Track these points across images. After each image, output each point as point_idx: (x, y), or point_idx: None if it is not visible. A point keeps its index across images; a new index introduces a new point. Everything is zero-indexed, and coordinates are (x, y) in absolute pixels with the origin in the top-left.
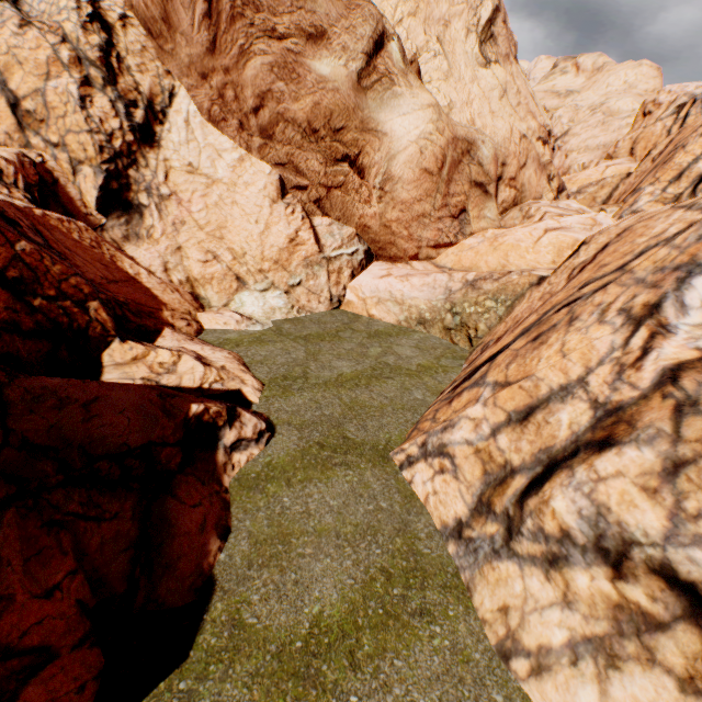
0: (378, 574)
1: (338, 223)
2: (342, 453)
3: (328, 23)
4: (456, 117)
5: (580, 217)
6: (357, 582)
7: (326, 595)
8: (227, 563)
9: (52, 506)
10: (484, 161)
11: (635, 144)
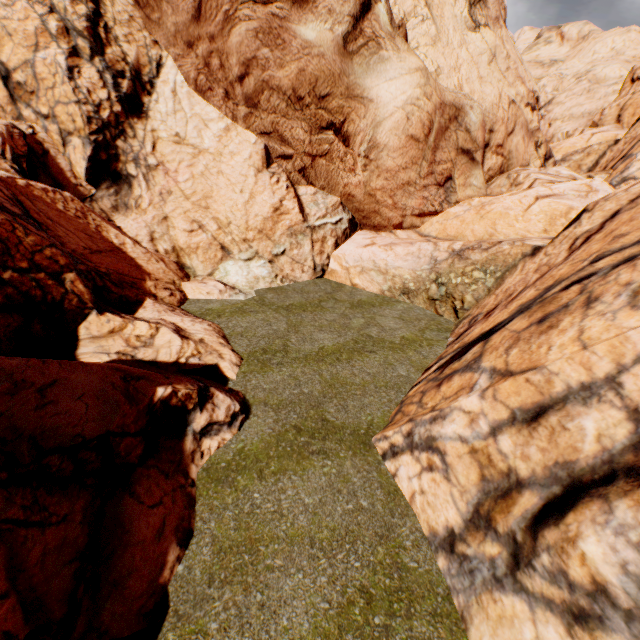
0: (357, 595)
1: (322, 192)
2: (320, 439)
3: None
4: (444, 83)
5: (574, 184)
6: (332, 607)
7: (295, 624)
8: (185, 577)
9: None
10: (471, 128)
11: (623, 110)
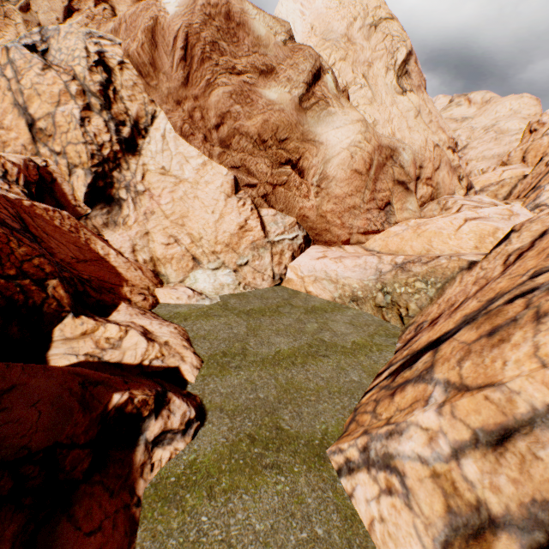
0: None
1: (281, 213)
2: (274, 450)
3: (276, 62)
4: (380, 131)
5: (497, 208)
6: None
7: None
8: None
9: None
10: (404, 164)
11: (526, 153)
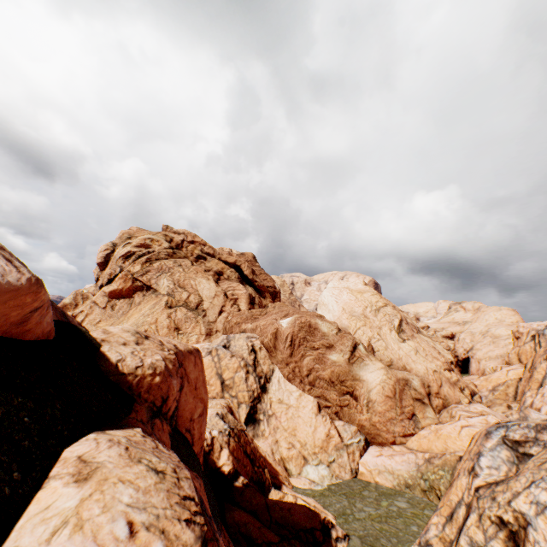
0: None
1: (347, 423)
2: None
3: (334, 342)
4: (395, 365)
5: (478, 418)
6: None
7: None
8: None
9: (293, 543)
10: (416, 387)
11: (519, 355)
